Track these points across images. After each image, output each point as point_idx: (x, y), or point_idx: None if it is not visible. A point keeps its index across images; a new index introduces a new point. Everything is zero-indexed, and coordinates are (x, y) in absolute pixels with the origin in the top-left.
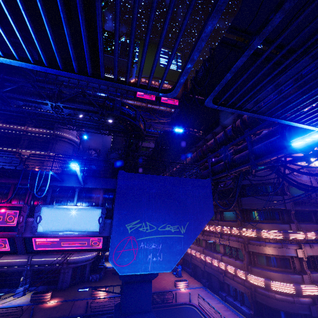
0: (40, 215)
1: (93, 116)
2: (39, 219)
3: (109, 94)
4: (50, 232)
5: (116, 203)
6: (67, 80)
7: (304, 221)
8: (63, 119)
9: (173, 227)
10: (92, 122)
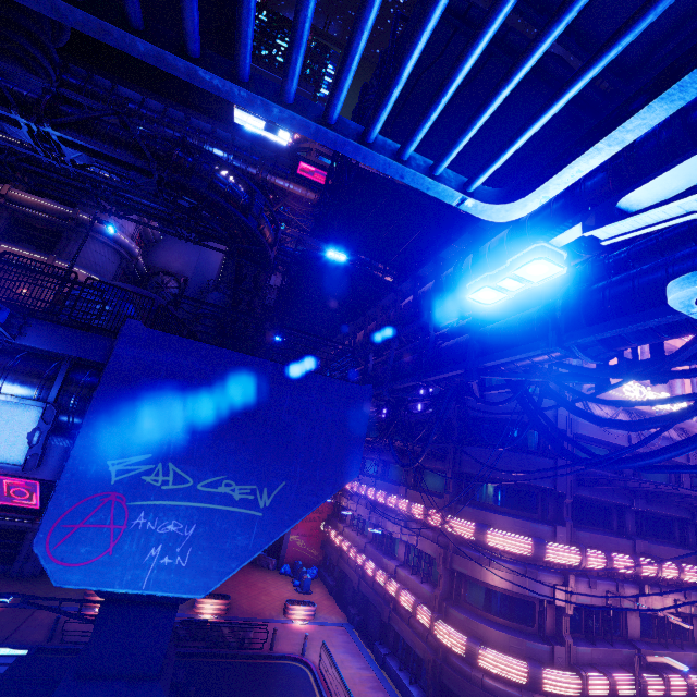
0: None
1: (141, 182)
2: None
3: (233, 153)
4: None
5: (94, 402)
6: (140, 100)
7: (591, 525)
8: (85, 180)
9: (241, 488)
10: (157, 203)
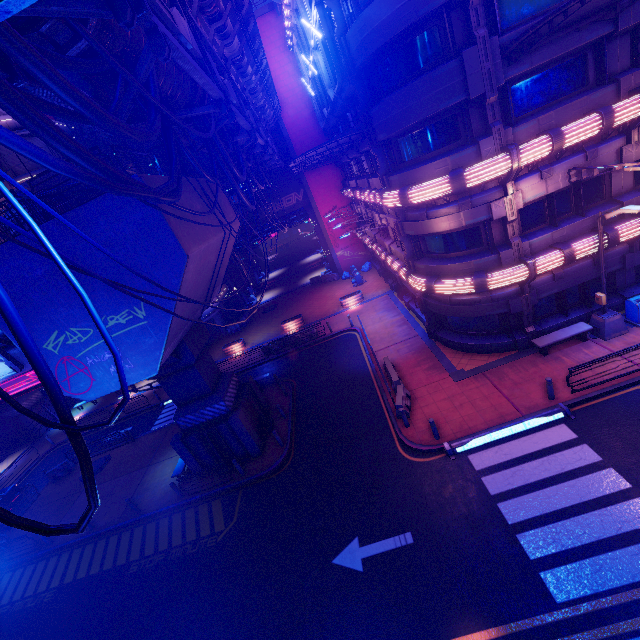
0: None
1: None
2: None
3: None
4: None
5: None
6: None
7: (550, 101)
8: None
9: (120, 316)
10: None
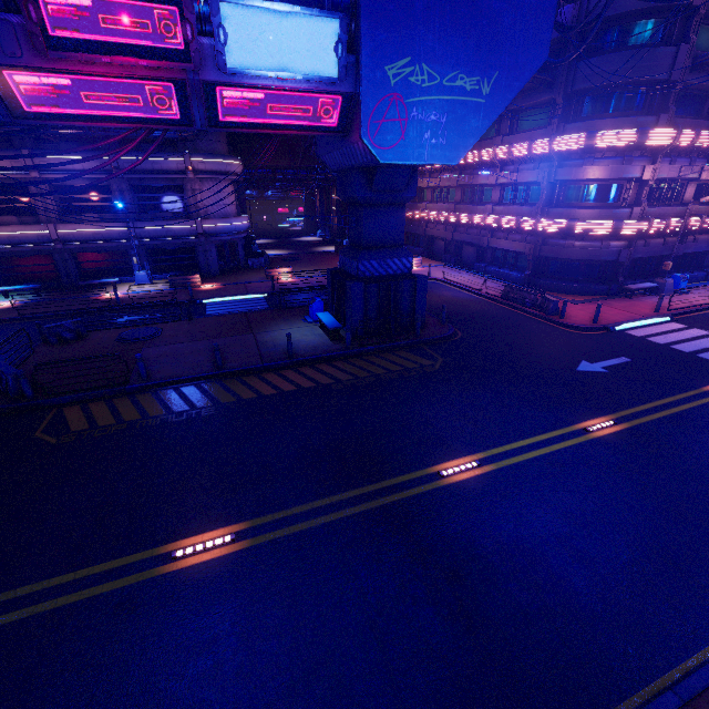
0: (224, 26)
1: None
2: (224, 36)
3: None
4: (253, 71)
5: (363, 11)
6: None
7: (684, 116)
8: None
9: (470, 80)
10: None
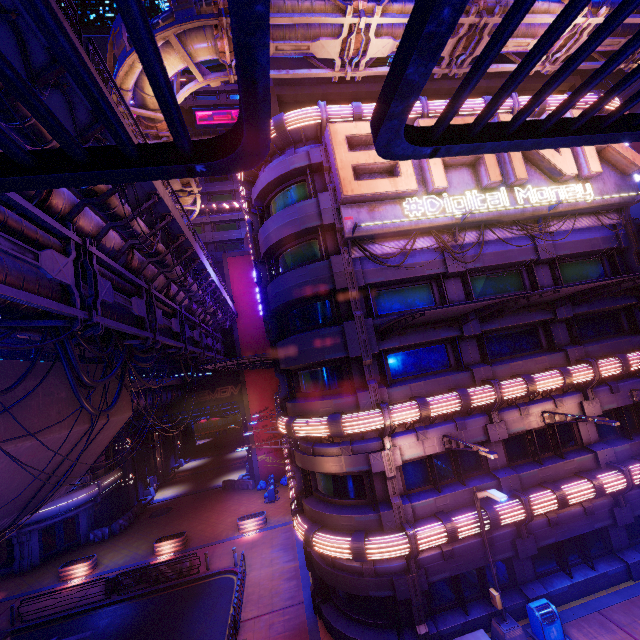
0: None
1: None
2: None
3: None
4: None
5: None
6: None
7: (422, 372)
8: None
9: None
10: None
